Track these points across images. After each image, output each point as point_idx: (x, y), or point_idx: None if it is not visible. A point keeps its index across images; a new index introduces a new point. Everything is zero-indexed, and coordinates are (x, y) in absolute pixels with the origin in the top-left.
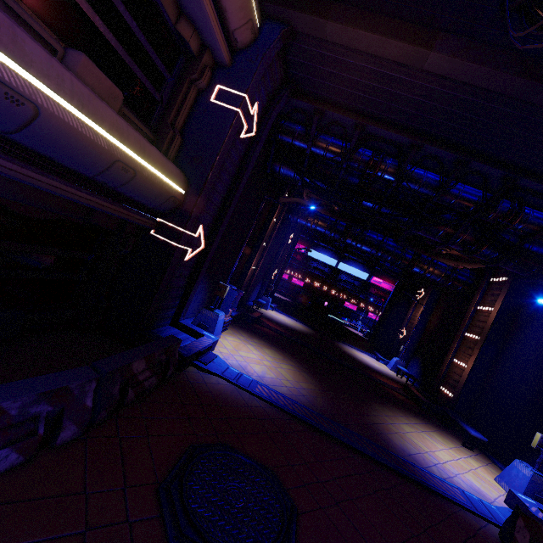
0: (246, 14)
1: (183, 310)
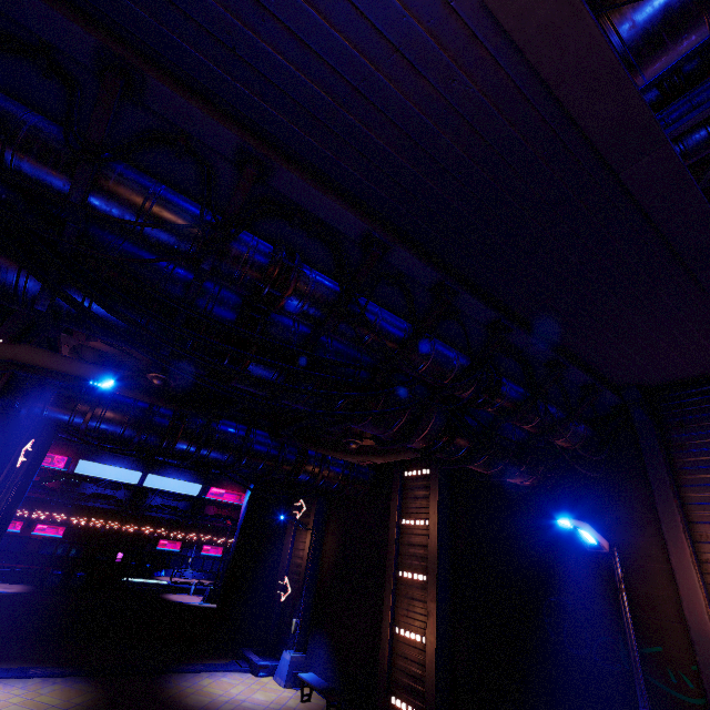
0: None
1: None
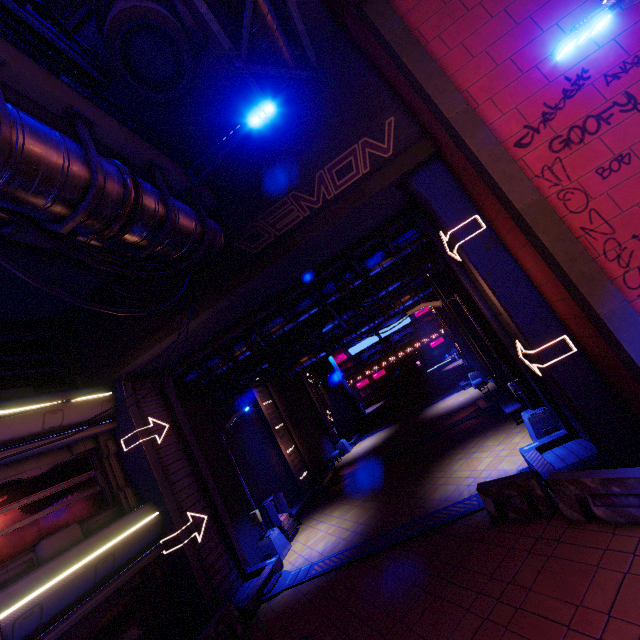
0: (97, 406)
1: (241, 563)
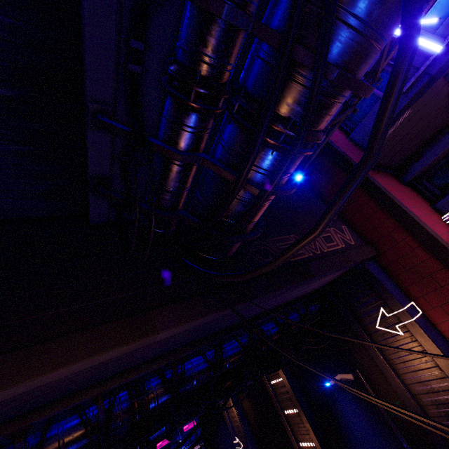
0: None
1: None
